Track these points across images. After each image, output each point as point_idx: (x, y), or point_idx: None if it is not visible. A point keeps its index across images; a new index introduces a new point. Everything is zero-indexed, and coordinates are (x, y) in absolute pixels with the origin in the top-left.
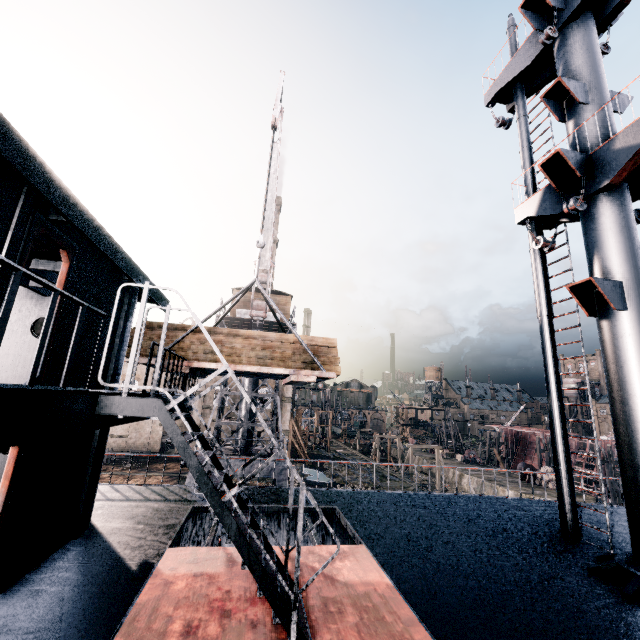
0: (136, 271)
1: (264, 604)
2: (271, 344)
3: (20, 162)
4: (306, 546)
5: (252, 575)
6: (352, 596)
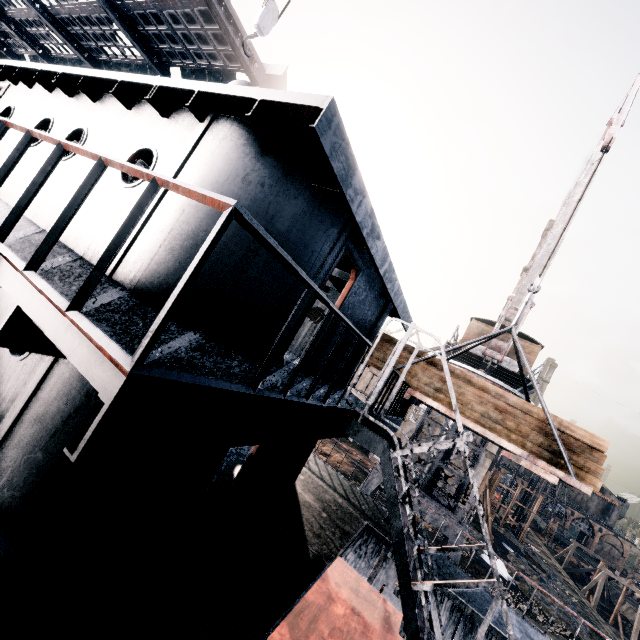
0: (398, 293)
1: None
2: (507, 408)
3: (355, 203)
4: None
5: None
6: None
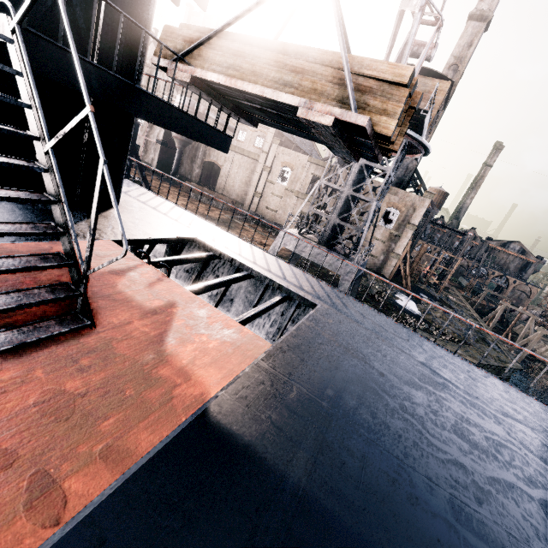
0: None
1: (51, 308)
2: (304, 66)
3: None
4: (210, 305)
5: None
6: (135, 369)
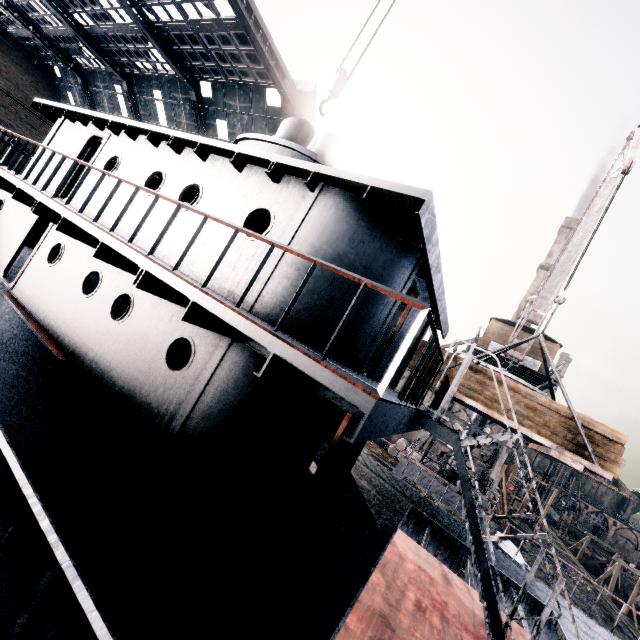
0: (443, 309)
1: (475, 639)
2: (536, 406)
3: (430, 252)
4: (516, 624)
5: (488, 613)
6: None
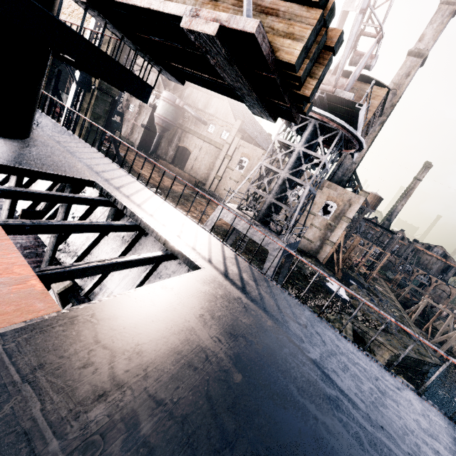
0: None
1: None
2: None
3: None
4: (8, 242)
5: None
6: None
